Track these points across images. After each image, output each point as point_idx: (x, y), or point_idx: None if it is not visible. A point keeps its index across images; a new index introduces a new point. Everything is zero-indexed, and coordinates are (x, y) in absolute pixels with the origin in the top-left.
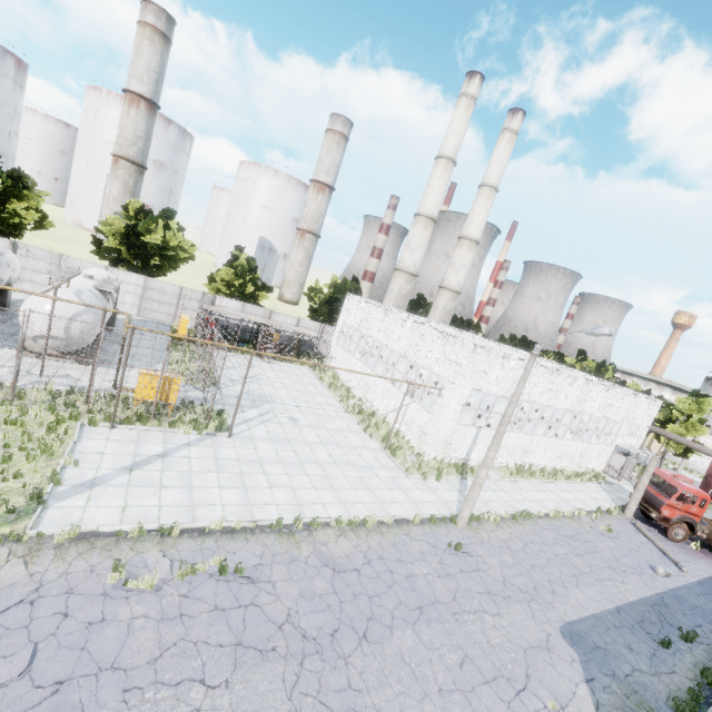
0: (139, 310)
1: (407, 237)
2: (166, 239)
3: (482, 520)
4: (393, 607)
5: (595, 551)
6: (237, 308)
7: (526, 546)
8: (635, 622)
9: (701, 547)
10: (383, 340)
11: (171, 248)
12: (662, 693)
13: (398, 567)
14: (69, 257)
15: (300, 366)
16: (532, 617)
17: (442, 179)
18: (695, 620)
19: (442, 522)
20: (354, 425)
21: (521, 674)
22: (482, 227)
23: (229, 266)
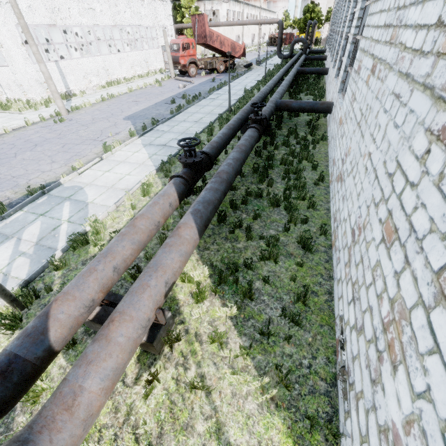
0: None
1: None
2: None
3: (80, 107)
4: (15, 152)
5: (151, 93)
6: None
7: (110, 106)
8: (163, 103)
9: (206, 74)
10: None
11: None
12: (167, 114)
13: (18, 141)
14: None
15: None
16: (108, 122)
17: None
18: (192, 93)
19: (52, 118)
20: None
21: (98, 136)
22: None
23: None
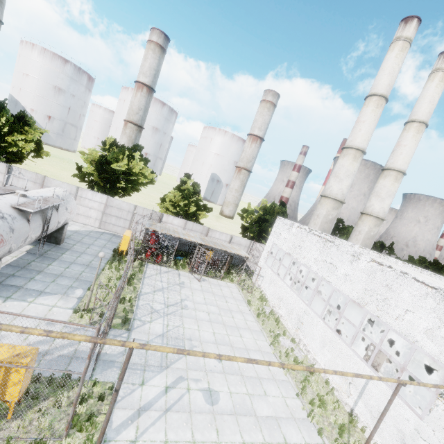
0: (100, 223)
1: (335, 167)
2: (131, 167)
3: None
4: None
5: None
6: (180, 225)
7: None
8: None
9: None
10: (321, 274)
11: (134, 174)
12: None
13: None
14: (49, 178)
15: (229, 283)
16: None
17: (373, 115)
18: None
19: None
20: (292, 399)
21: None
22: (409, 159)
23: (178, 189)
